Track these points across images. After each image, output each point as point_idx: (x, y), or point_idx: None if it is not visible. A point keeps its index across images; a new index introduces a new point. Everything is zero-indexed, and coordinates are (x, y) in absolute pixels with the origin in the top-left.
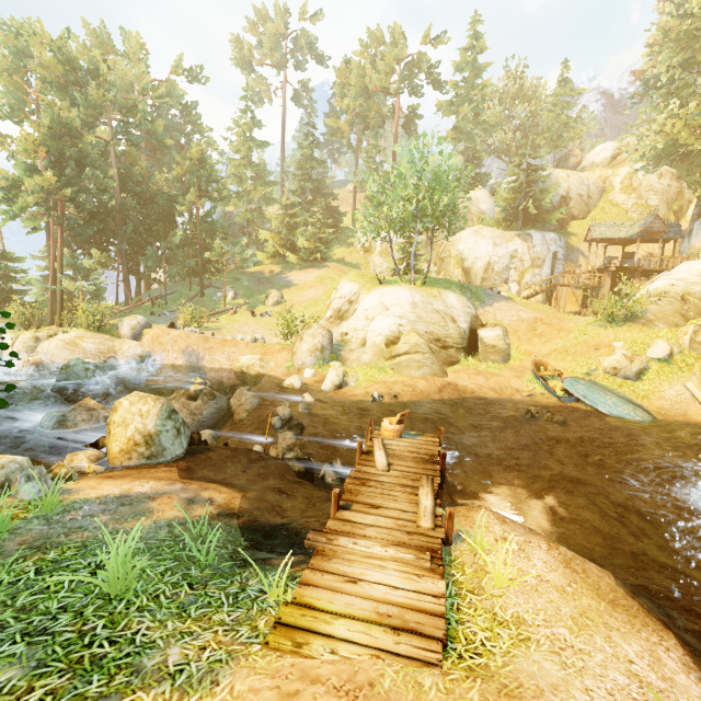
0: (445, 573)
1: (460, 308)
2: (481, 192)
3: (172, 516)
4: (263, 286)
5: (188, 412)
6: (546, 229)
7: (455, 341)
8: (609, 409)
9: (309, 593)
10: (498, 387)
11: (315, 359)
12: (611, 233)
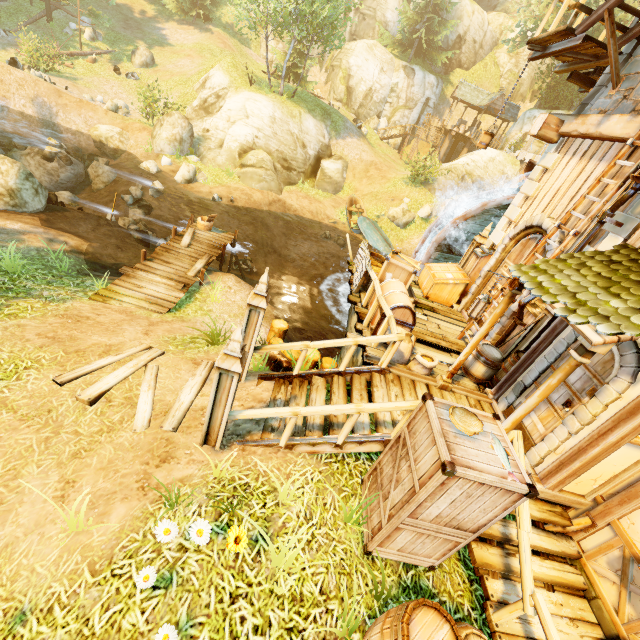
0: (193, 295)
1: (314, 135)
2: None
3: (39, 246)
4: (131, 32)
5: (45, 171)
6: (433, 68)
7: (298, 165)
8: (373, 243)
9: (116, 287)
10: (316, 211)
11: (174, 149)
12: (470, 98)
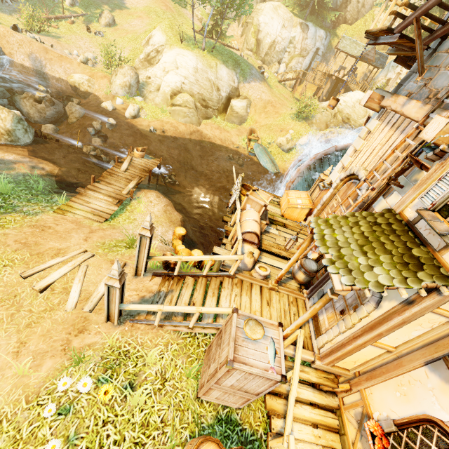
0: (125, 207)
1: (226, 81)
2: None
3: (25, 172)
4: None
5: (36, 110)
6: (324, 24)
7: (213, 104)
8: (263, 163)
9: (72, 203)
10: (224, 139)
11: (125, 92)
12: (350, 49)
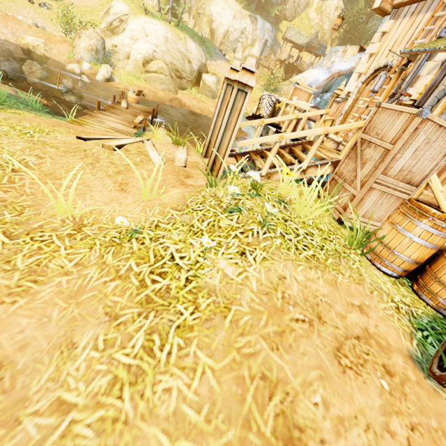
0: (140, 136)
1: (196, 54)
2: None
3: (9, 92)
4: None
5: None
6: (268, 19)
7: (187, 75)
8: (245, 129)
9: (85, 119)
10: (203, 108)
11: (91, 58)
12: (295, 38)
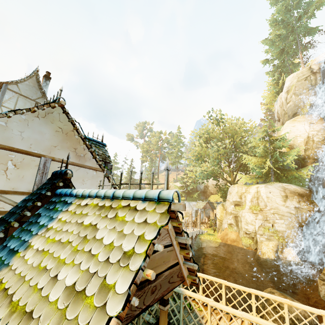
0: None
1: None
2: (179, 183)
3: None
4: None
5: None
6: (200, 198)
7: None
8: None
9: None
10: None
11: None
12: (202, 206)
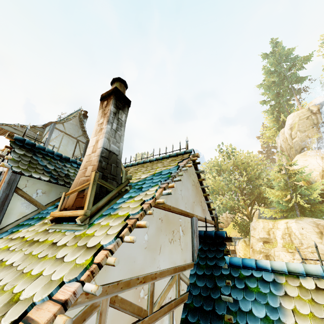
0: None
1: None
2: None
3: None
4: None
5: None
6: None
7: None
8: None
9: None
10: None
11: None
12: None
